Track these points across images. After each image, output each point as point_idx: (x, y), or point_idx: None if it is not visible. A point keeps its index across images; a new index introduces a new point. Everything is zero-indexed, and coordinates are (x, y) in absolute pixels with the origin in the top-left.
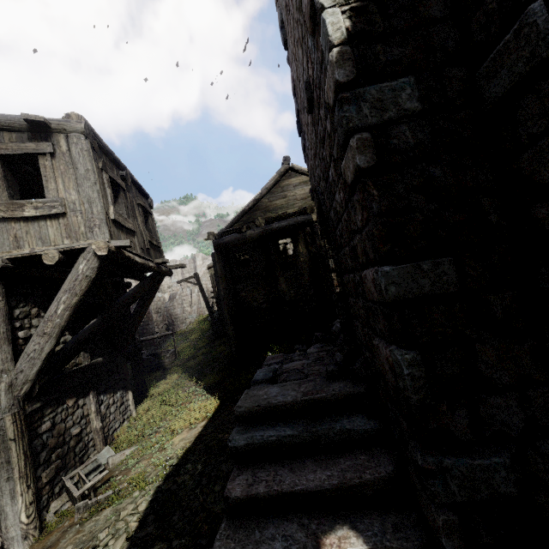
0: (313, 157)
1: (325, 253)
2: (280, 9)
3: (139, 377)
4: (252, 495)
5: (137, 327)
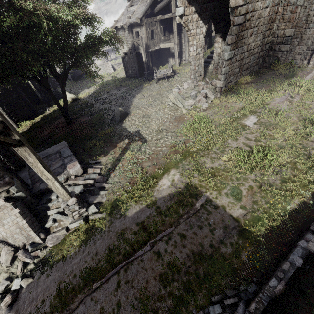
0: None
1: None
2: None
3: (210, 42)
4: (209, 56)
5: (210, 25)
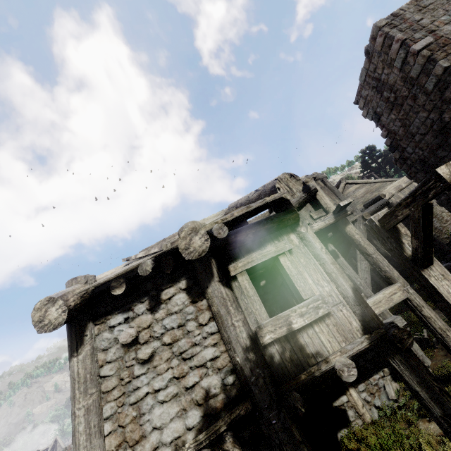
0: (428, 152)
1: (446, 197)
2: (371, 108)
3: None
4: None
5: None
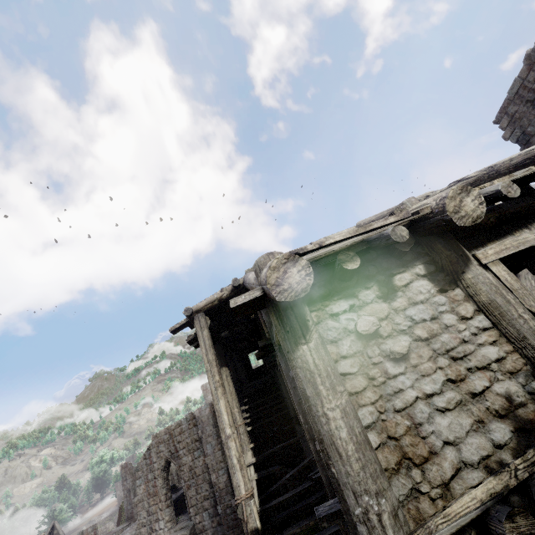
0: None
1: None
2: (519, 128)
3: None
4: None
5: None
